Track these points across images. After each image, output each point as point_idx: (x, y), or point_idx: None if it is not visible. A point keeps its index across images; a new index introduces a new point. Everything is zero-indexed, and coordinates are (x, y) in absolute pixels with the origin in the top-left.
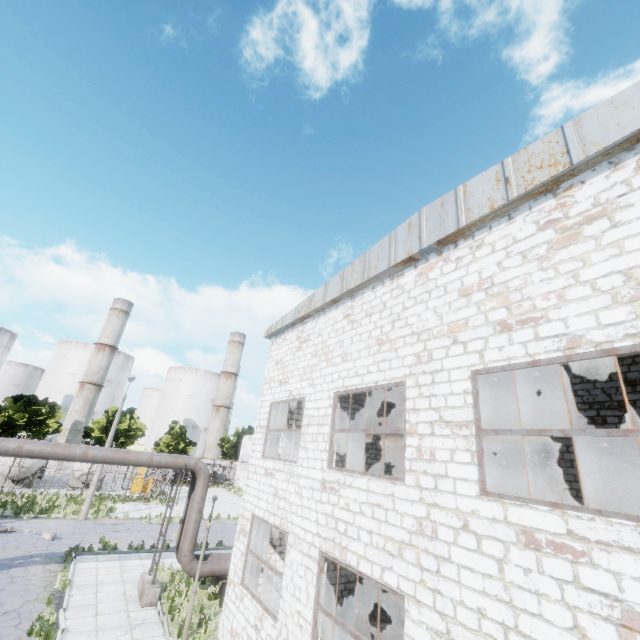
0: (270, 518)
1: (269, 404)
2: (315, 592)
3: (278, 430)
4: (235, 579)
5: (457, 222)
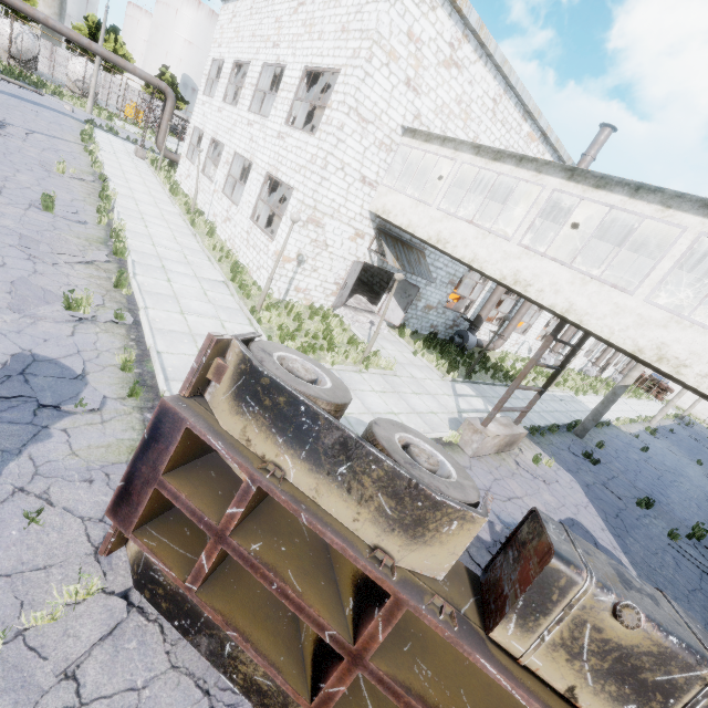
0: (200, 126)
1: (211, 60)
2: (207, 152)
3: (212, 79)
4: (184, 156)
5: None
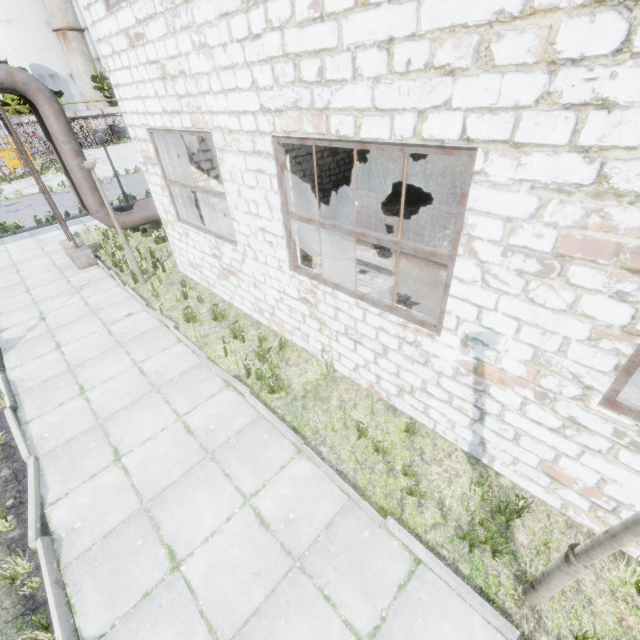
0: (174, 123)
1: None
2: (280, 200)
3: None
4: (169, 218)
5: None
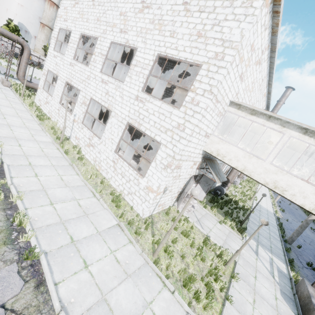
0: (53, 71)
1: (59, 28)
2: (63, 90)
3: (60, 41)
4: (41, 87)
5: None
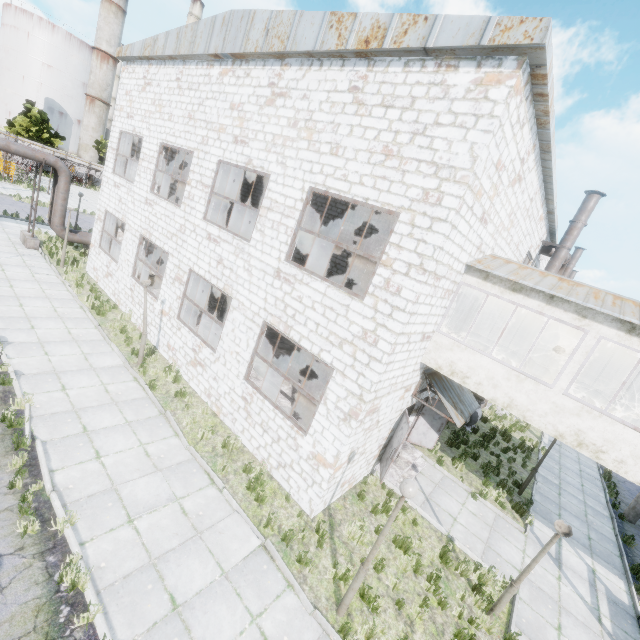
0: (116, 214)
1: (119, 131)
2: (137, 252)
3: (124, 156)
4: (95, 244)
5: (241, 46)
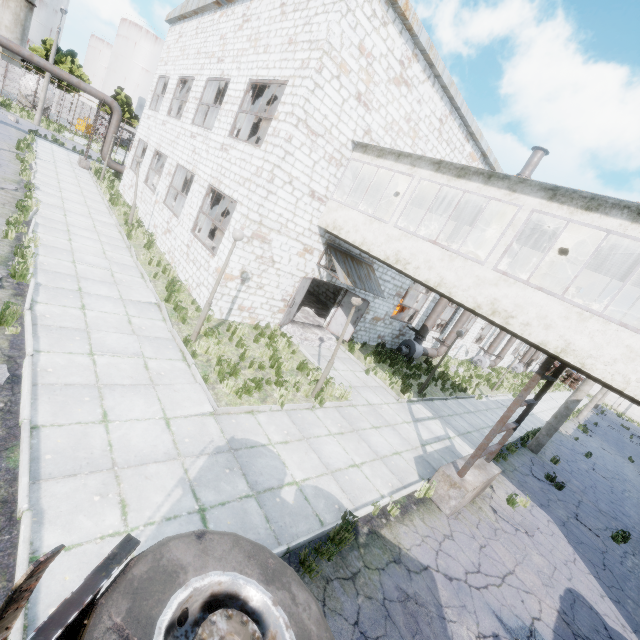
0: (144, 139)
1: (158, 77)
2: (150, 163)
3: (158, 94)
4: (128, 167)
5: None
